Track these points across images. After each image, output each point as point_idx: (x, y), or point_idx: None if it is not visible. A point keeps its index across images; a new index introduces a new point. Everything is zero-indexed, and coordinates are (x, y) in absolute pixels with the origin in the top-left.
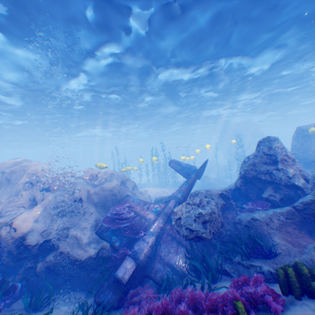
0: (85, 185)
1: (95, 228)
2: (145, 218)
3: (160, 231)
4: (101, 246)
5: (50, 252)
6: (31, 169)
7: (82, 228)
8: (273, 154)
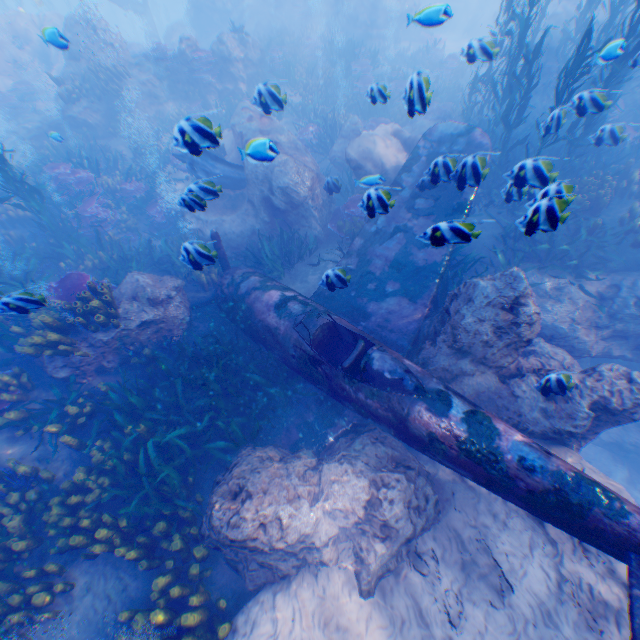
0: None
1: None
2: None
3: None
4: None
5: None
6: None
7: None
8: None
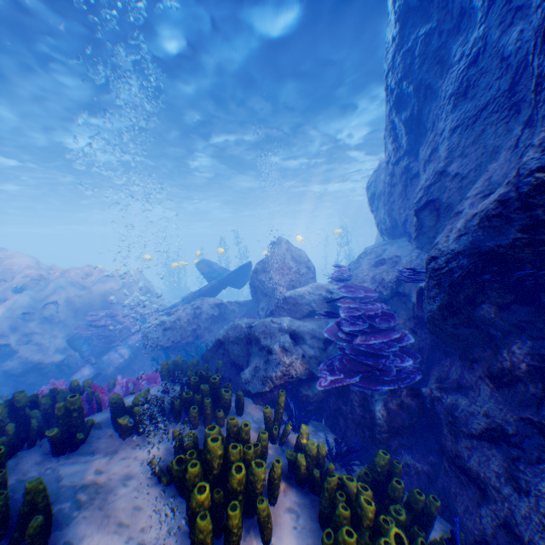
0: (67, 286)
1: (70, 336)
2: (128, 328)
3: (140, 342)
4: (69, 355)
5: (10, 357)
6: (7, 262)
7: (53, 335)
8: (273, 261)
